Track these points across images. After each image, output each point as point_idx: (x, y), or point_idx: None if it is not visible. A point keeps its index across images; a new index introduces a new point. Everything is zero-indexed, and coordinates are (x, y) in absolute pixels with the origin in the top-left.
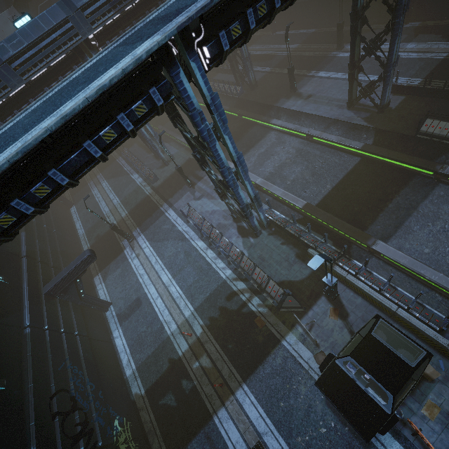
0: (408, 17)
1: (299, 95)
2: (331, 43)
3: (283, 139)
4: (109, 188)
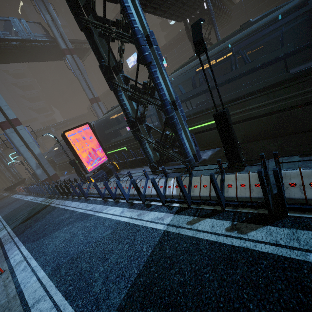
0: None
1: None
2: None
3: None
4: None
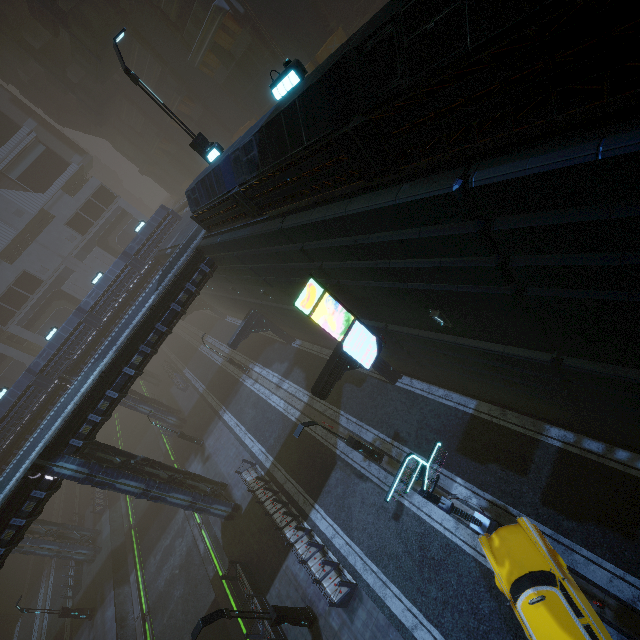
0: (290, 338)
1: (203, 451)
2: (247, 356)
3: (185, 523)
4: (50, 591)
